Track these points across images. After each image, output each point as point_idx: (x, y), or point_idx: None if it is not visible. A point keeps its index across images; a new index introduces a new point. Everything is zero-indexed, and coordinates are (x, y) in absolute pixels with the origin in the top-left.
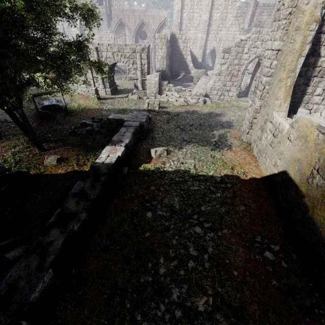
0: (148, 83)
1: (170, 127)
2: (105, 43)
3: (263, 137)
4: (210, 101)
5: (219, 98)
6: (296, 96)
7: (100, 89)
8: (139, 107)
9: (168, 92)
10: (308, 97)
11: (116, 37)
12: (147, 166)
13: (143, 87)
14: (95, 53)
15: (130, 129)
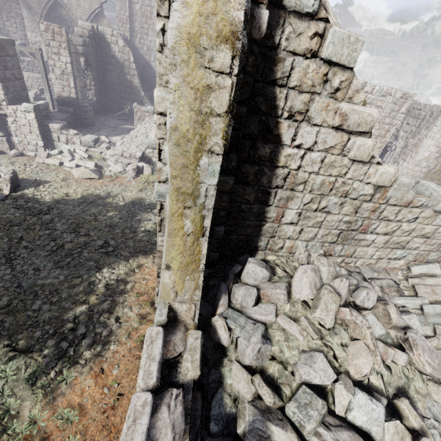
0: (11, 123)
1: None
2: None
3: None
4: (150, 171)
5: None
6: (247, 223)
7: None
8: None
9: (66, 144)
10: (272, 226)
11: (1, 17)
12: None
13: (7, 130)
14: None
15: None
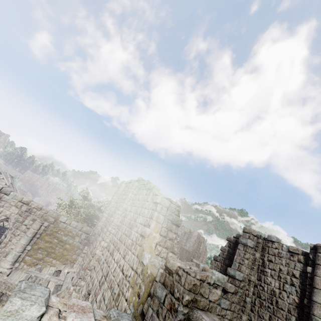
0: None
1: None
2: None
3: None
4: None
5: None
6: None
7: None
8: None
9: None
10: None
11: None
12: None
13: None
14: None
15: None
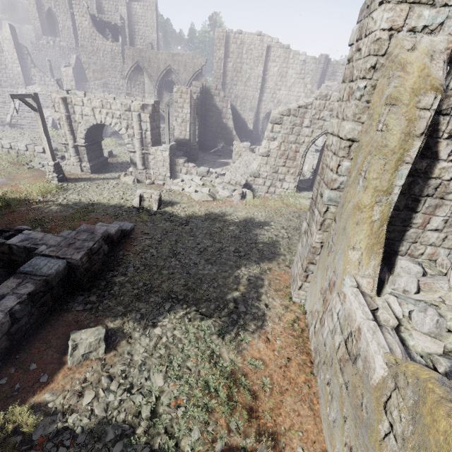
0: (152, 159)
1: (159, 253)
2: (80, 92)
3: (327, 324)
4: (252, 196)
5: (268, 191)
6: (392, 228)
7: (72, 163)
8: (126, 202)
9: (186, 175)
10: (416, 231)
11: (130, 86)
12: (14, 416)
13: (146, 165)
14: (62, 106)
15: (25, 285)
